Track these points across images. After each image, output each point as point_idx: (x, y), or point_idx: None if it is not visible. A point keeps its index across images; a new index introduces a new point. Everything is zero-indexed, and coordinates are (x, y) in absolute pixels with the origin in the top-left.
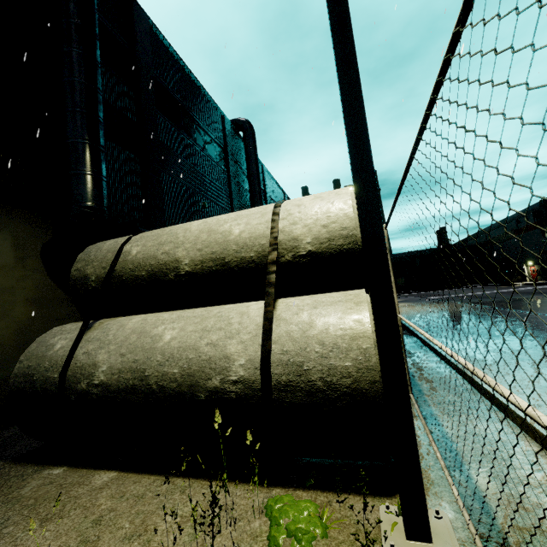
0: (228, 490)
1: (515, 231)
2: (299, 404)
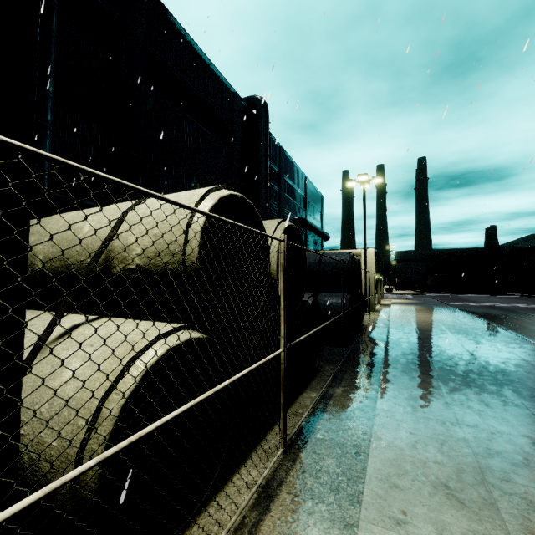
0: None
1: None
2: None
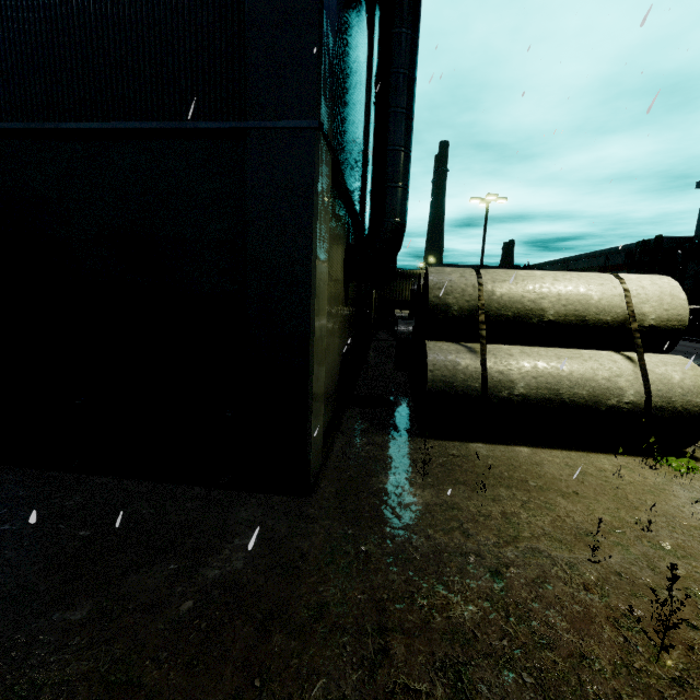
0: (652, 452)
1: (601, 267)
2: (665, 418)
